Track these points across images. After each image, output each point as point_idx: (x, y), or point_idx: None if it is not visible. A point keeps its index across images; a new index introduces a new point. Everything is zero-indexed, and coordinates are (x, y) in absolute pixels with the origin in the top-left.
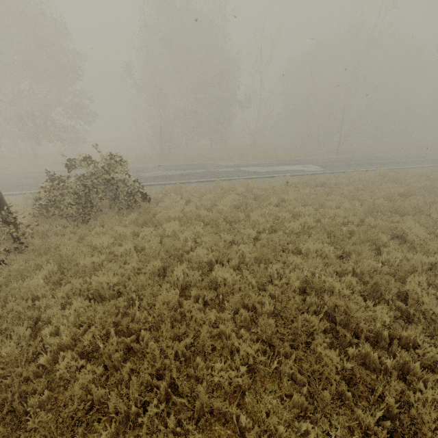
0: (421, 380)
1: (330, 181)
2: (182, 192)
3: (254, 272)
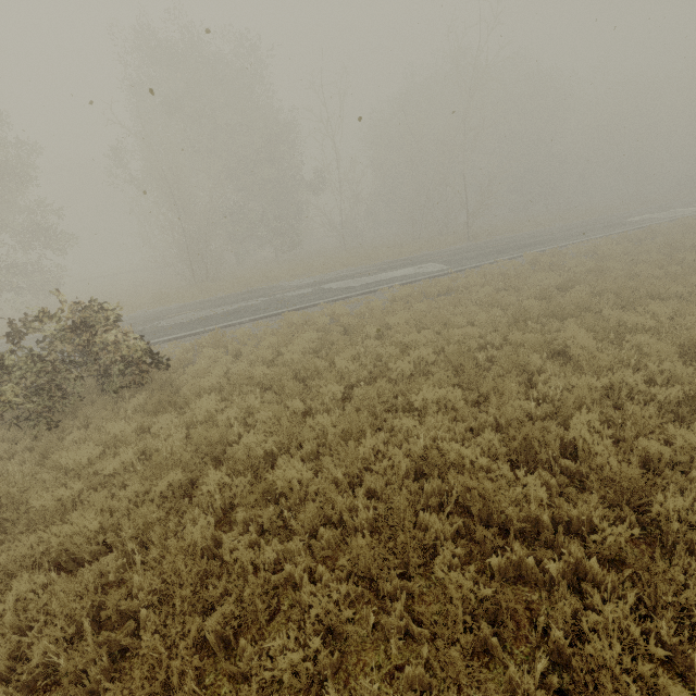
0: (604, 585)
1: (457, 284)
2: (227, 342)
3: (341, 456)
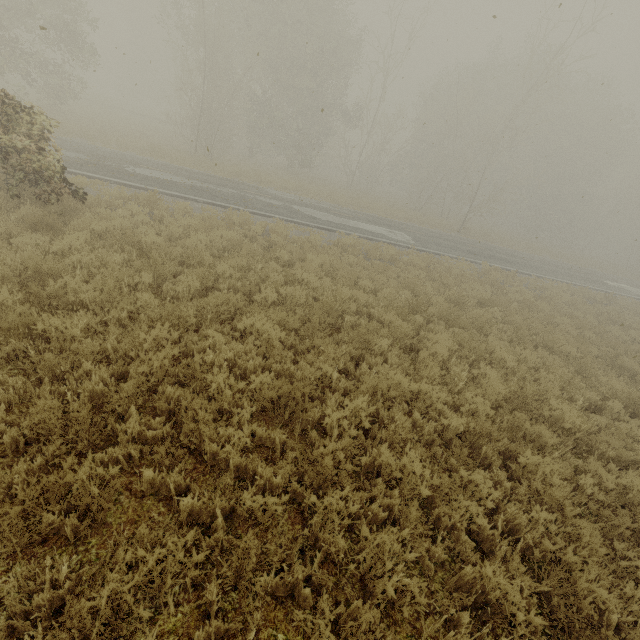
0: (214, 537)
1: (403, 258)
2: (160, 207)
3: (131, 334)
